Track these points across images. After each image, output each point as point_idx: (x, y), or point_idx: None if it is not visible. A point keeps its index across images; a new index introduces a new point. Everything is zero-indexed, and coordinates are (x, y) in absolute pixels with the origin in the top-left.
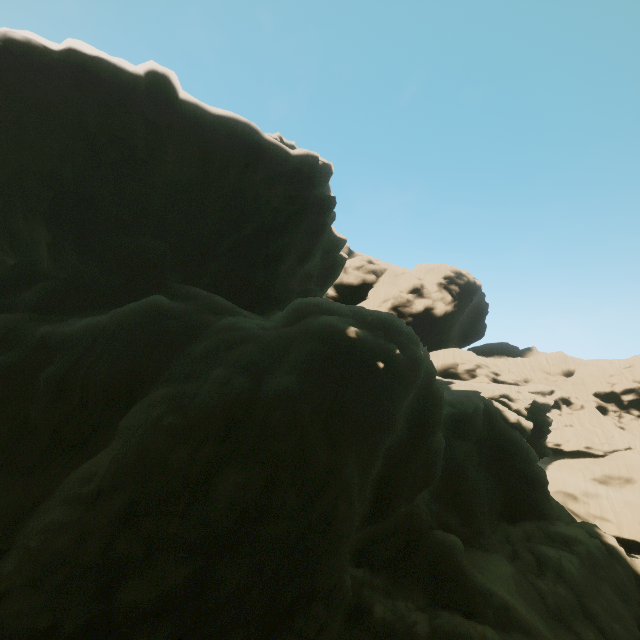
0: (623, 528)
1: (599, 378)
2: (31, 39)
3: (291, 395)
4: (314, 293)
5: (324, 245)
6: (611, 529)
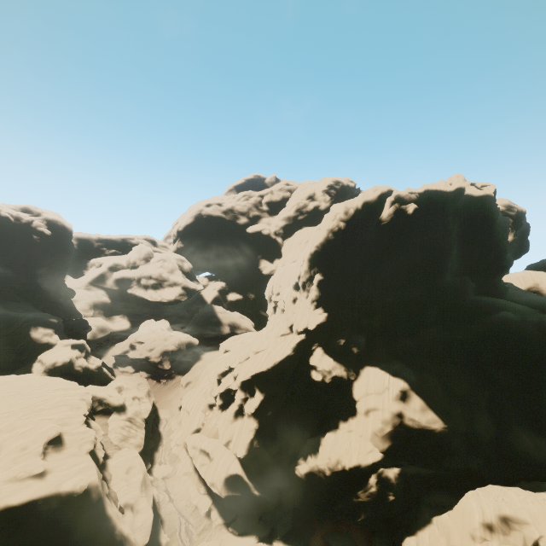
0: None
1: None
2: (416, 194)
3: None
4: None
5: None
6: None
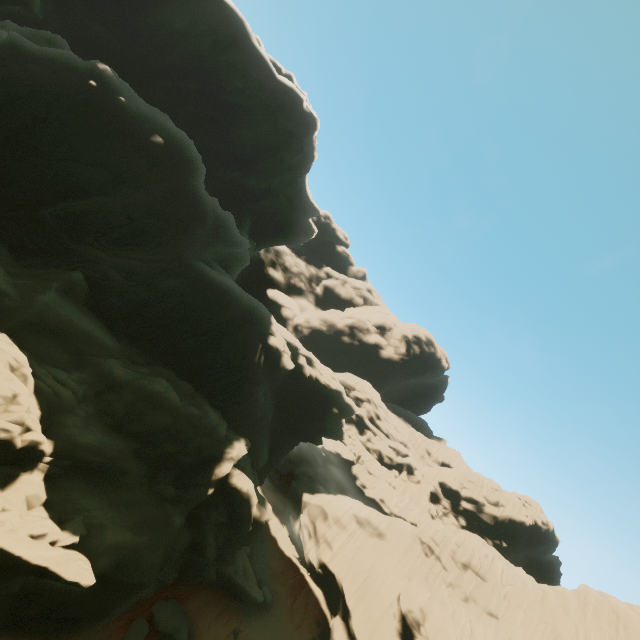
0: (335, 559)
1: (458, 476)
2: None
3: (10, 40)
4: (245, 208)
5: (285, 187)
6: (326, 555)
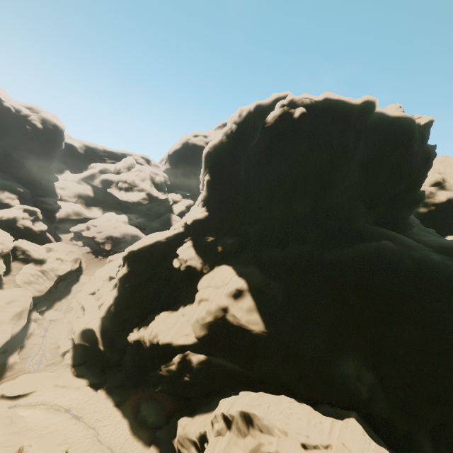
0: None
1: None
2: (311, 100)
3: None
4: None
5: None
6: None
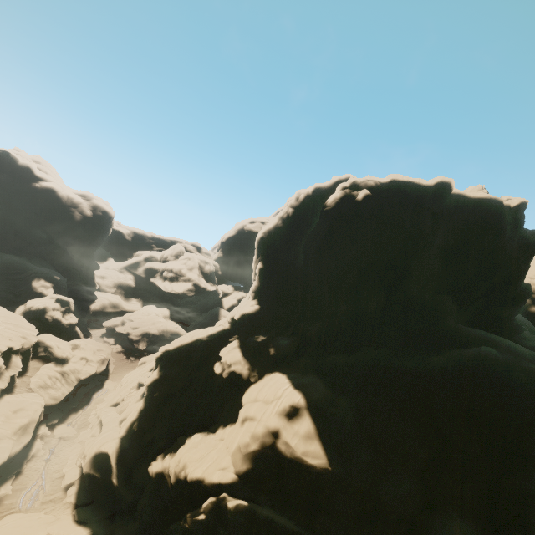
0: None
1: None
2: (376, 182)
3: None
4: None
5: None
6: None
